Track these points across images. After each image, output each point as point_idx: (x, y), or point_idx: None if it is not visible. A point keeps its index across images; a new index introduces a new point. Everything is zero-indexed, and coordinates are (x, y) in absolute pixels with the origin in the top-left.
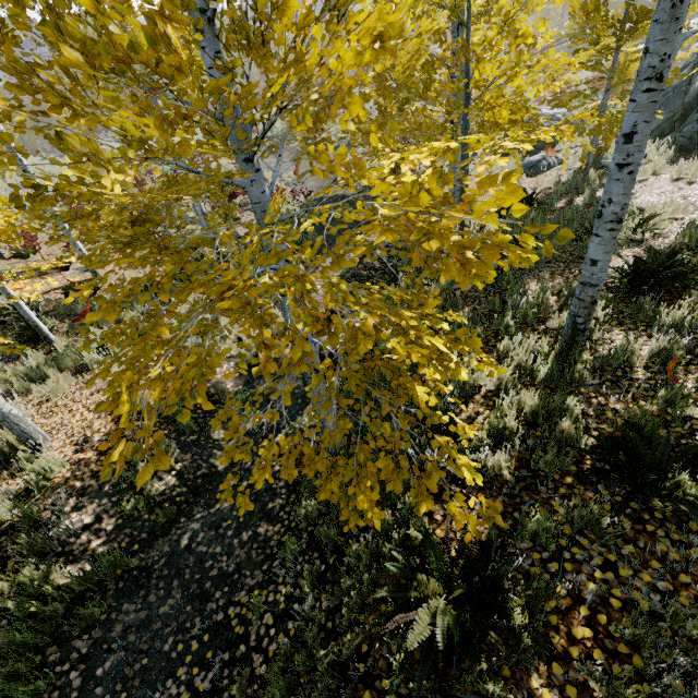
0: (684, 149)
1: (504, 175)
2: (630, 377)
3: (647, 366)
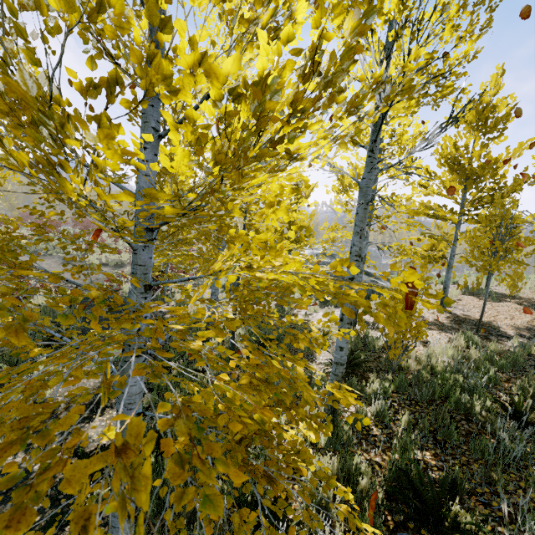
0: (322, 302)
1: (404, 263)
2: (372, 434)
3: (376, 424)
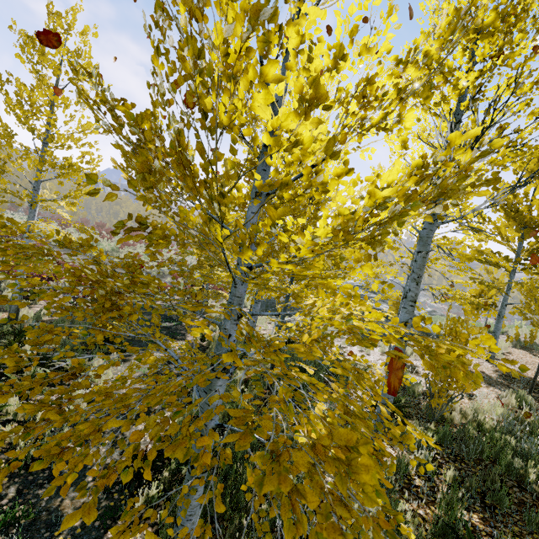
0: None
1: (482, 327)
2: (414, 484)
3: (418, 475)
